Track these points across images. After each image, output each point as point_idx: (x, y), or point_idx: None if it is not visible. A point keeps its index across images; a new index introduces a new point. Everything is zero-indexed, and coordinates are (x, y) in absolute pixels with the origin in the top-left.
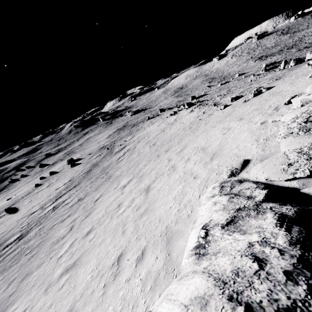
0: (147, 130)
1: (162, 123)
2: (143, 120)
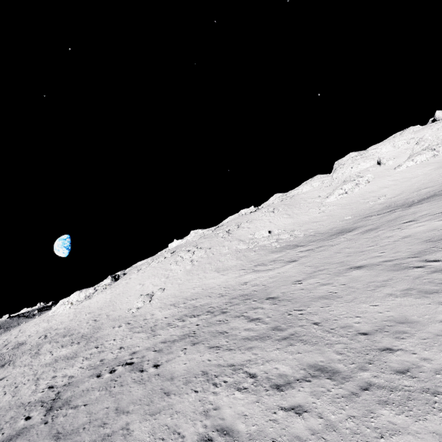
0: None
1: None
2: None
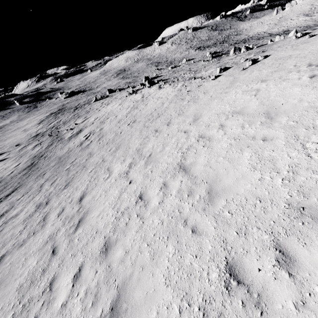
0: (105, 111)
1: (123, 101)
2: (88, 102)
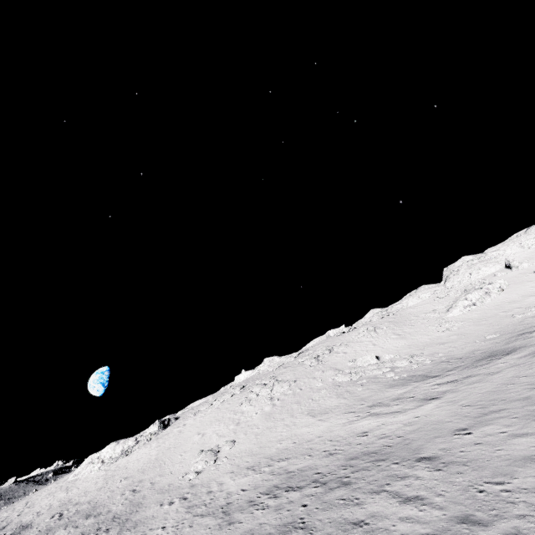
0: None
1: None
2: None
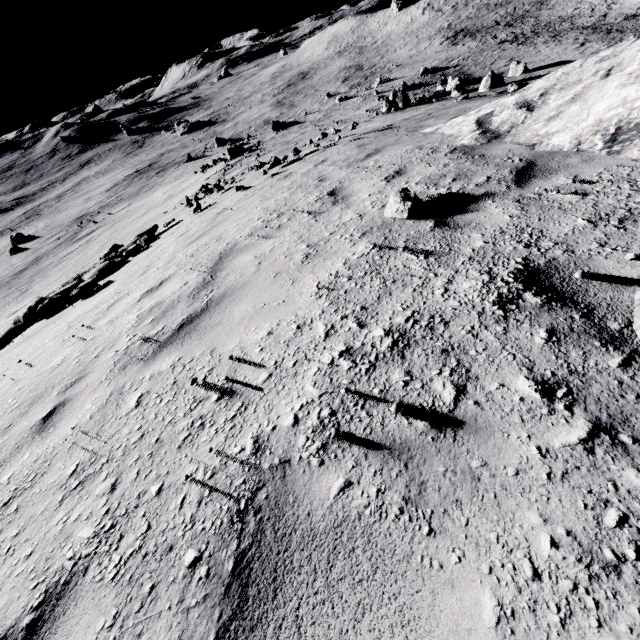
0: (148, 199)
1: (175, 186)
2: (184, 158)
